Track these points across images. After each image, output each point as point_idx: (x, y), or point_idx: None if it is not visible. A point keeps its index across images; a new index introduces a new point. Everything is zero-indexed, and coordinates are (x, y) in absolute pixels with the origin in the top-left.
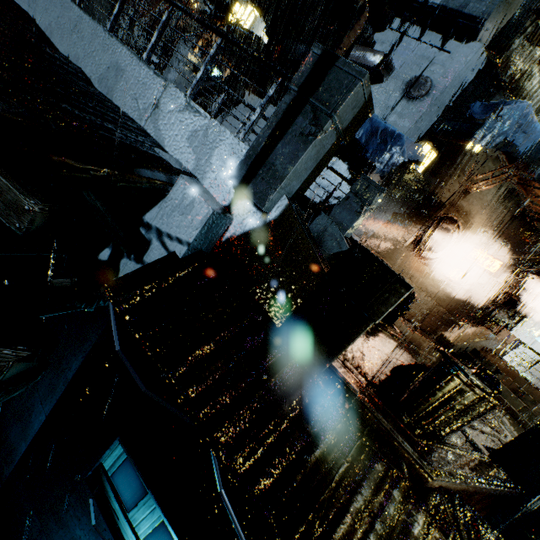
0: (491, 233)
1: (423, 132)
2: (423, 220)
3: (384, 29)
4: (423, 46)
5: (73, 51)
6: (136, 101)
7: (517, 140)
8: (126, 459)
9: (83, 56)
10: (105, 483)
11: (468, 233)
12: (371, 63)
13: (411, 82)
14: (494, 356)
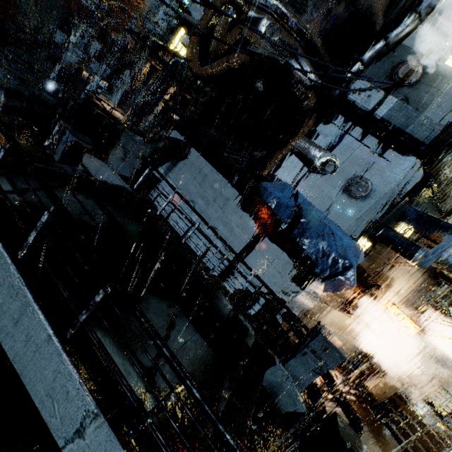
0: (406, 289)
1: (362, 230)
2: (354, 290)
3: (328, 123)
4: (365, 149)
5: None
6: (52, 403)
7: (449, 256)
8: None
9: None
10: None
11: (388, 291)
12: (316, 158)
13: (353, 181)
14: (409, 406)
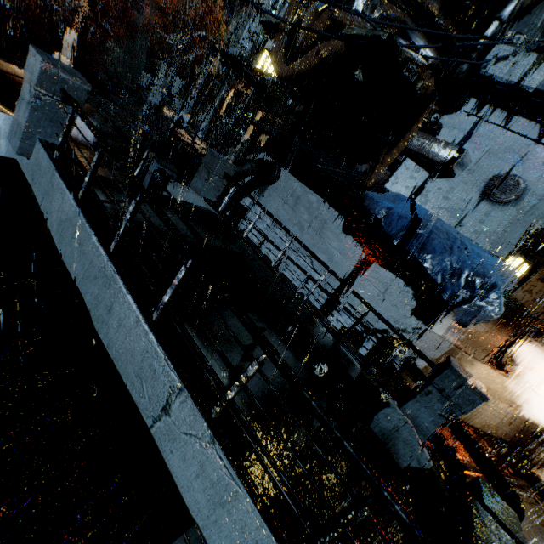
0: None
1: (513, 246)
2: (507, 335)
3: (454, 112)
4: (511, 136)
5: (73, 263)
6: (141, 384)
7: None
8: None
9: (82, 275)
10: None
11: None
12: (440, 157)
13: (495, 181)
14: None
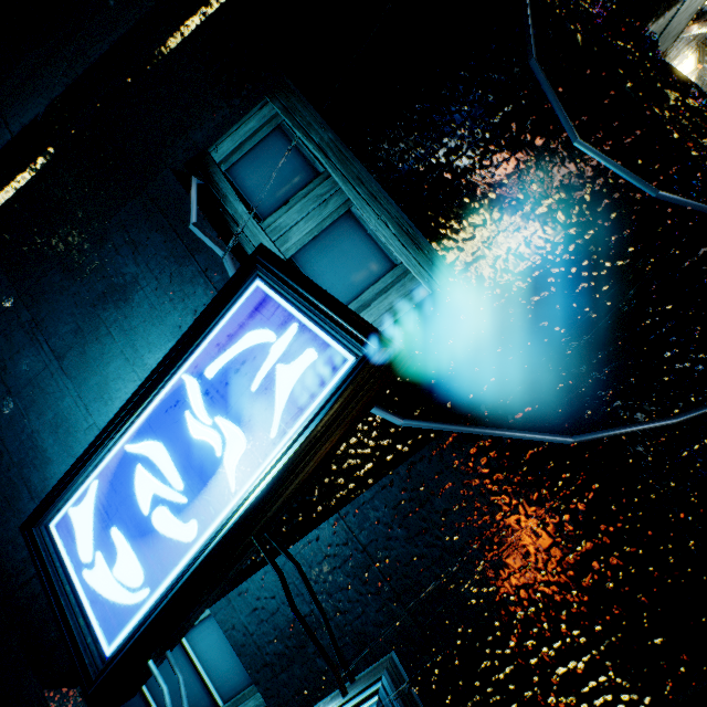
0: None
1: None
2: None
3: None
4: None
5: None
6: None
7: None
8: (274, 132)
9: None
10: (217, 177)
11: None
12: None
13: None
14: None
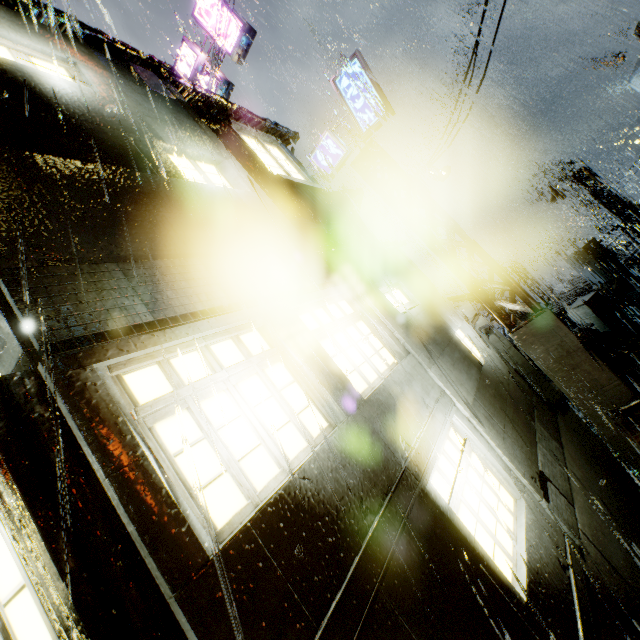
0: None
1: None
2: None
3: None
4: None
5: None
6: None
7: None
8: None
9: None
10: None
11: None
12: None
13: None
14: None
